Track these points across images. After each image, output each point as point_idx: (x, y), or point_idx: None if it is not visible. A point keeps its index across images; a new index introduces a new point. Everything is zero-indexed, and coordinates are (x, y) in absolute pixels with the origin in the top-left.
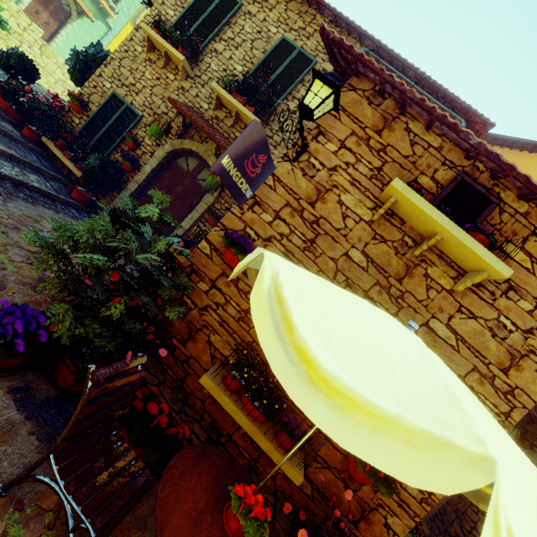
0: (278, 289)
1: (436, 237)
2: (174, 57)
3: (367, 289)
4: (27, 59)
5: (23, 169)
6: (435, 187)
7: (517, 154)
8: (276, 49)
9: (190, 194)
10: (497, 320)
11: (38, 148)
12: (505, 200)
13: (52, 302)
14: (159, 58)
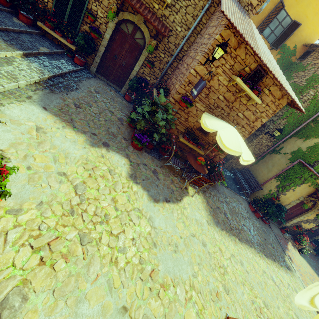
0: (220, 136)
1: (245, 93)
2: None
3: (222, 107)
4: None
5: (58, 60)
6: (249, 71)
7: None
8: None
9: (133, 49)
10: (255, 110)
11: (38, 31)
12: (269, 73)
13: (127, 126)
14: None
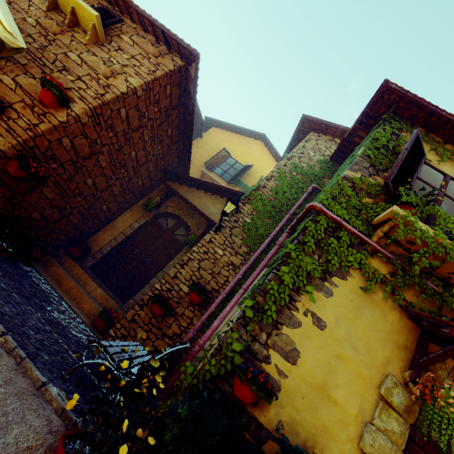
0: None
1: (70, 6)
2: None
3: (31, 34)
4: None
5: None
6: None
7: (244, 138)
8: None
9: None
10: (109, 59)
11: None
12: (126, 22)
13: None
14: None
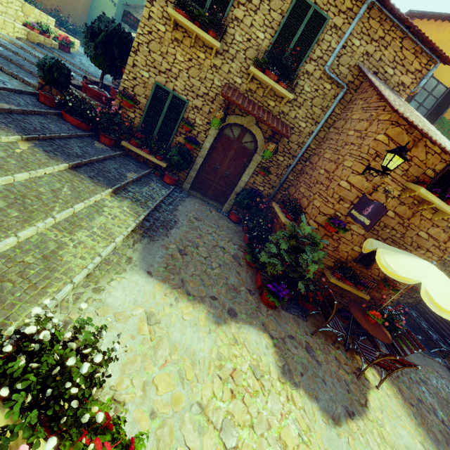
0: (426, 290)
1: (433, 205)
2: (205, 40)
3: (393, 226)
4: (61, 65)
5: (147, 184)
6: (433, 174)
7: None
8: (293, 10)
9: (240, 155)
10: (447, 226)
11: (121, 152)
12: None
13: (247, 267)
14: (184, 36)
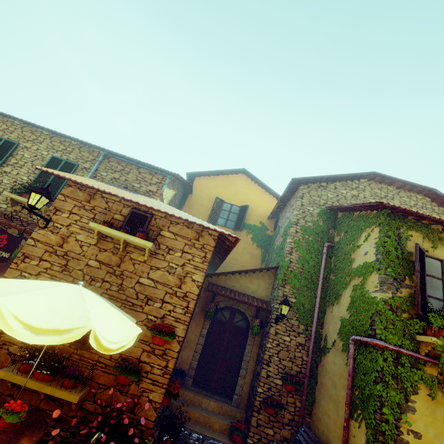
0: None
1: (121, 240)
2: None
3: (103, 278)
4: None
5: None
6: (123, 218)
7: (227, 177)
8: (50, 163)
9: (4, 267)
10: (169, 266)
11: None
12: (155, 213)
13: None
14: None
